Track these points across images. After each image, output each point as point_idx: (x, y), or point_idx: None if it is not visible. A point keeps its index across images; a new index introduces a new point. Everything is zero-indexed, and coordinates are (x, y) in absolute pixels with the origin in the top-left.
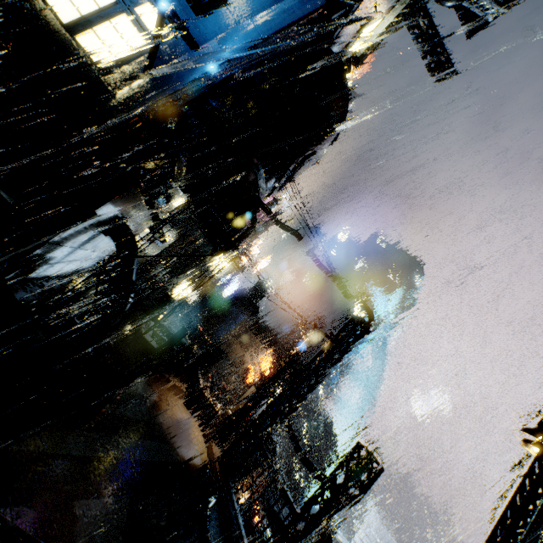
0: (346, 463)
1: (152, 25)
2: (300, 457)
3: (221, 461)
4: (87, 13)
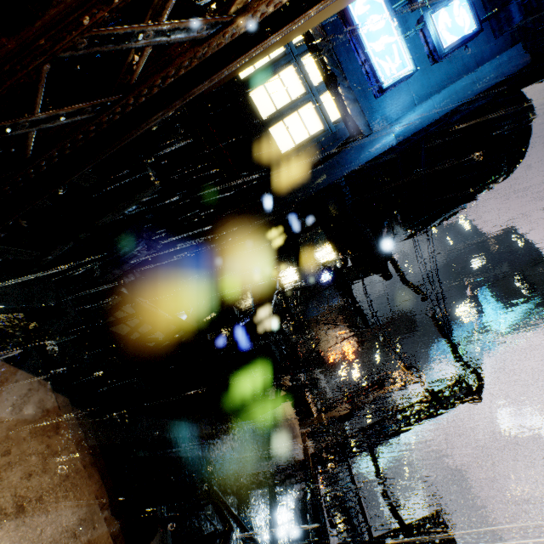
0: (423, 523)
1: (331, 110)
2: (380, 489)
3: (313, 457)
4: (281, 107)
